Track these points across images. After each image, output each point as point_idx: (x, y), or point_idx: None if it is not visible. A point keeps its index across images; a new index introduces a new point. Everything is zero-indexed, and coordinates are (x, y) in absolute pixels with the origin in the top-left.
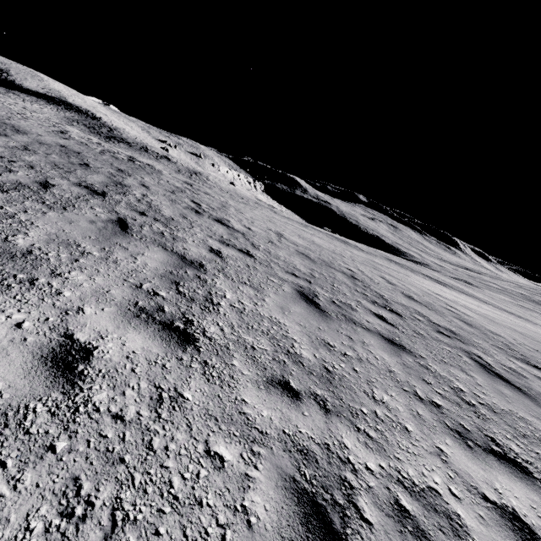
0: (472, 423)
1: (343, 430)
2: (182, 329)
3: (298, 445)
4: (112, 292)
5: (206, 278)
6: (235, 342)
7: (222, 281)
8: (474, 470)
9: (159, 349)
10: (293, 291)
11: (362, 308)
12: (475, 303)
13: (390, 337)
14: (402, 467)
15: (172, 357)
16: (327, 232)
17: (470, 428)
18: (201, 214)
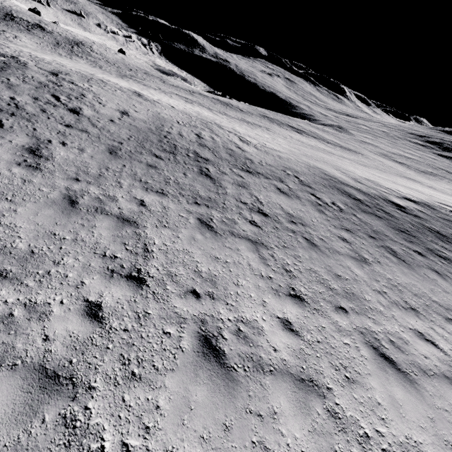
0: (159, 186)
1: (92, 187)
2: (35, 166)
3: (71, 189)
4: (3, 157)
5: (51, 147)
6: (59, 169)
7: (61, 148)
8: (140, 194)
9: (25, 172)
10: (106, 149)
11: (149, 153)
12: (313, 144)
13: (153, 164)
14: (109, 193)
15: (30, 174)
16: (213, 97)
17: (155, 187)
18: (58, 106)
